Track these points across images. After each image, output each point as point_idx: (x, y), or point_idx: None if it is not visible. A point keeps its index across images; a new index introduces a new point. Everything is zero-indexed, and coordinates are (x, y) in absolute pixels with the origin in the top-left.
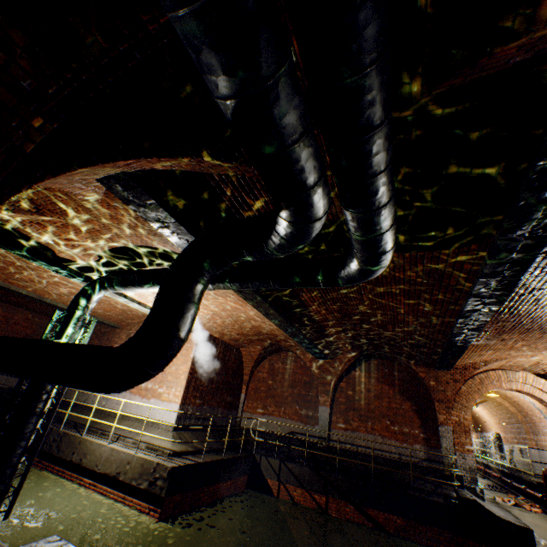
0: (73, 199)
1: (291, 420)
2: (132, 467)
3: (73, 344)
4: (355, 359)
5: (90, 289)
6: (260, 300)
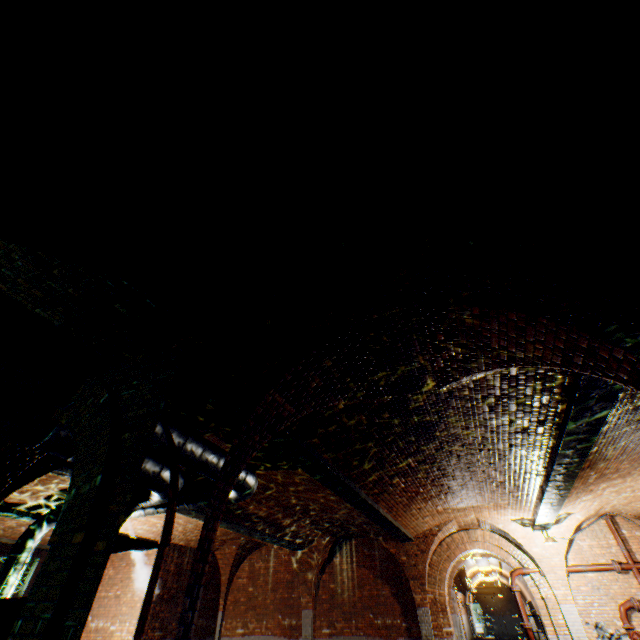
0: None
1: (274, 635)
2: None
3: (8, 600)
4: (333, 542)
5: (35, 527)
6: (195, 512)
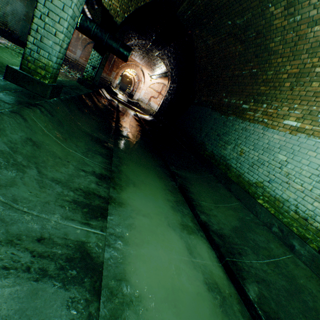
0: None
1: None
2: None
3: None
4: None
5: None
6: None
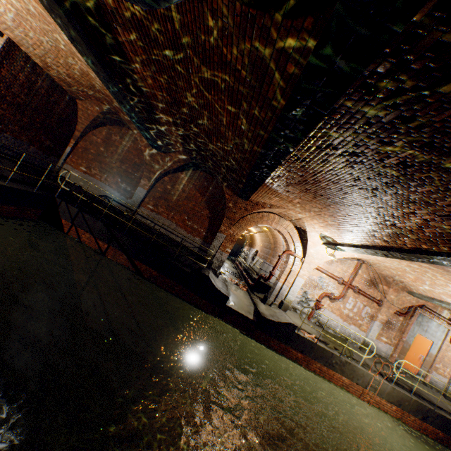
0: None
1: (110, 187)
2: None
3: None
4: (185, 164)
5: None
6: None
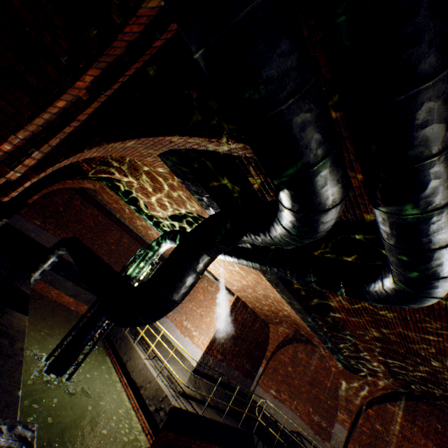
0: (155, 171)
1: (301, 419)
2: (150, 387)
3: (117, 274)
4: (393, 390)
5: (162, 239)
6: (282, 286)
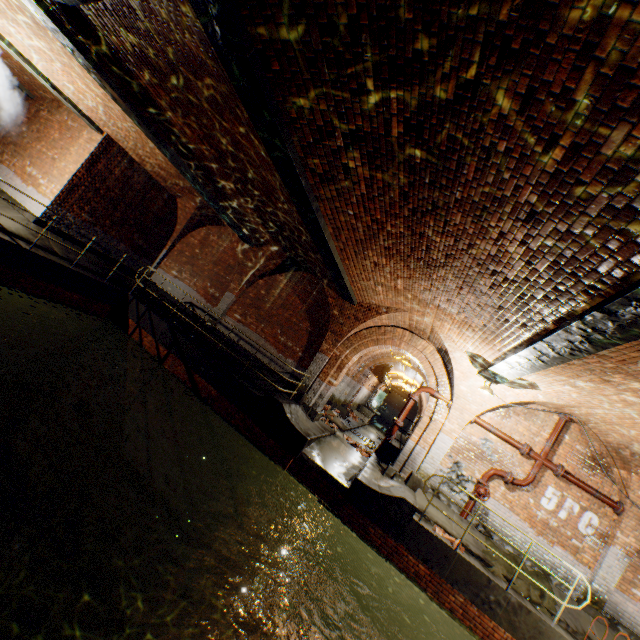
0: None
1: (198, 293)
2: None
3: None
4: (283, 261)
5: None
6: (76, 51)
